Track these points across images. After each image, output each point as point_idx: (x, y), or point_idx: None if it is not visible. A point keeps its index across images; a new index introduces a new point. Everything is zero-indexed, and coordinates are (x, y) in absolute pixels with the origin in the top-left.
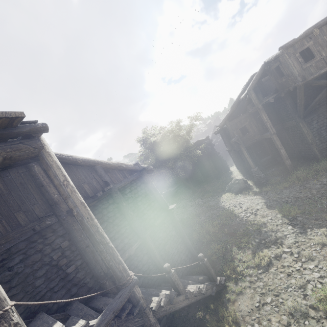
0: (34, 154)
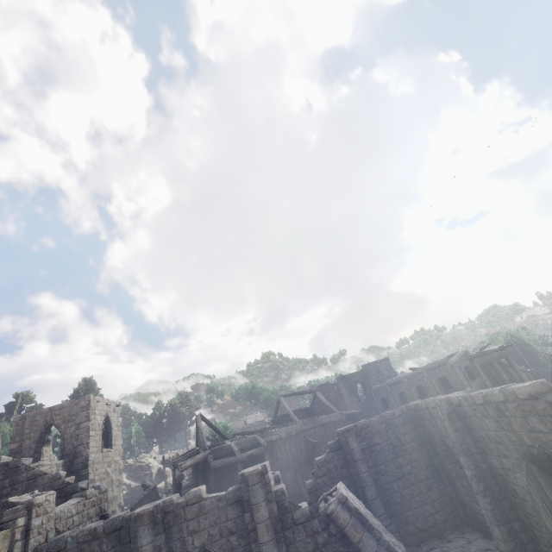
0: (506, 356)
